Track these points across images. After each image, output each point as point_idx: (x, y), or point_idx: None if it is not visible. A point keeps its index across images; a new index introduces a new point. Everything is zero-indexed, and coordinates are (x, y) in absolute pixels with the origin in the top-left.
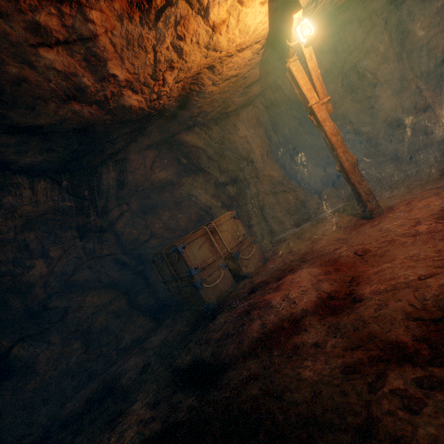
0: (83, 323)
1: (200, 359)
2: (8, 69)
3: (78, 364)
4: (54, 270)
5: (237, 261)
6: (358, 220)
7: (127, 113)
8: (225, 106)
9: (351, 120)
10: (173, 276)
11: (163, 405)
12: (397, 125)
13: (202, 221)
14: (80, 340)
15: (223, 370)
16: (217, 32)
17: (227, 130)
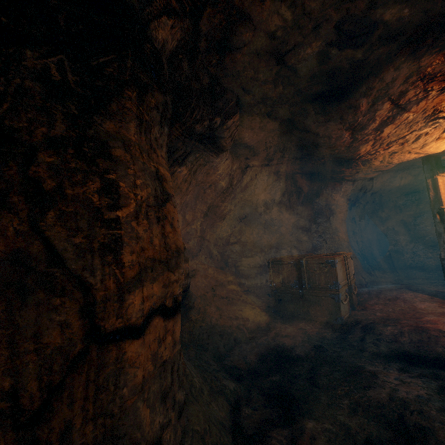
0: (208, 291)
1: (401, 351)
2: (362, 99)
3: (218, 326)
4: (181, 231)
5: (352, 292)
6: (442, 300)
7: (351, 152)
8: (351, 175)
9: (388, 225)
10: (298, 283)
11: (414, 371)
12: (430, 245)
13: (273, 249)
14: (213, 305)
15: (444, 361)
16: (436, 141)
17: (327, 189)
